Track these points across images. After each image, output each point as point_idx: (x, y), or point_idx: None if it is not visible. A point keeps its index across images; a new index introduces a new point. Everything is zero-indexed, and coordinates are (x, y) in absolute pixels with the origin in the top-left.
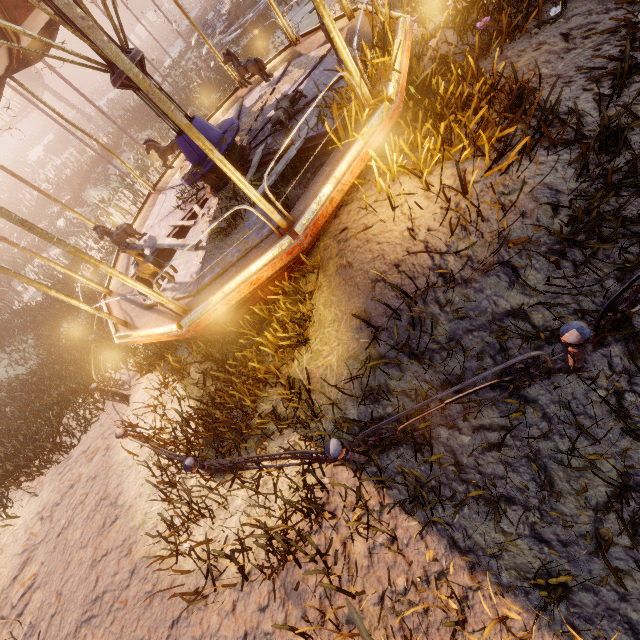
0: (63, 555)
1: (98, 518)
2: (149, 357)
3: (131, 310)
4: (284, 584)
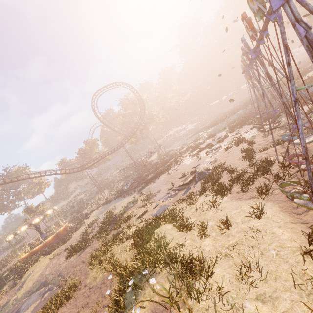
0: None
1: None
2: None
3: None
4: None
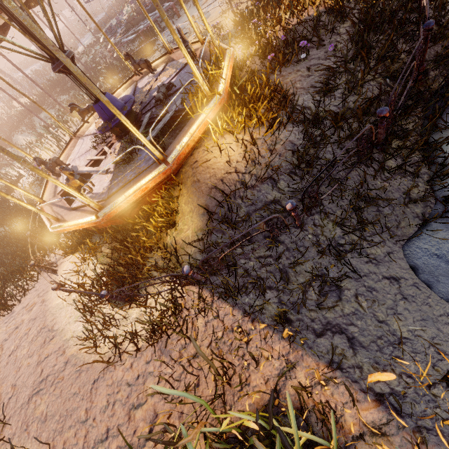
0: (15, 365)
1: (40, 339)
2: (71, 246)
3: (61, 211)
4: (160, 348)
